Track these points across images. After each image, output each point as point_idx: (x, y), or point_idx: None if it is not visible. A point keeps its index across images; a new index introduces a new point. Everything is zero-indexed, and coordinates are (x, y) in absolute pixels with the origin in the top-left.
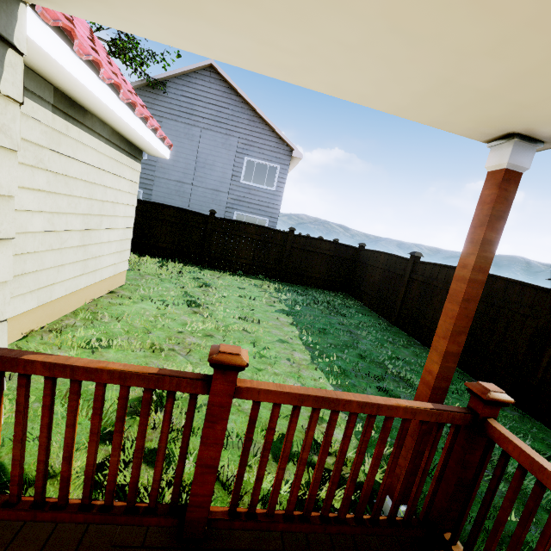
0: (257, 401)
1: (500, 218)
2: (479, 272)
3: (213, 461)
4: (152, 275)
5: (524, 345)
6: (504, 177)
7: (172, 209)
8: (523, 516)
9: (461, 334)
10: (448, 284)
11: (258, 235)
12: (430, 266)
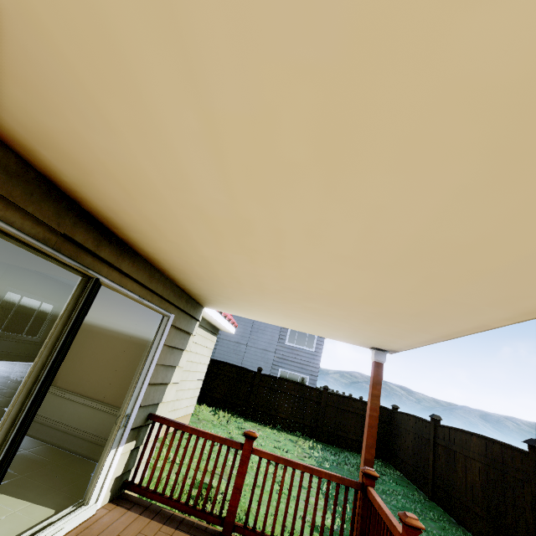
0: (260, 458)
1: (378, 383)
2: (373, 411)
3: (240, 486)
4: (207, 421)
5: (530, 515)
6: (375, 365)
7: (229, 366)
8: (373, 530)
9: (371, 448)
10: (463, 448)
11: (296, 391)
12: (447, 429)
